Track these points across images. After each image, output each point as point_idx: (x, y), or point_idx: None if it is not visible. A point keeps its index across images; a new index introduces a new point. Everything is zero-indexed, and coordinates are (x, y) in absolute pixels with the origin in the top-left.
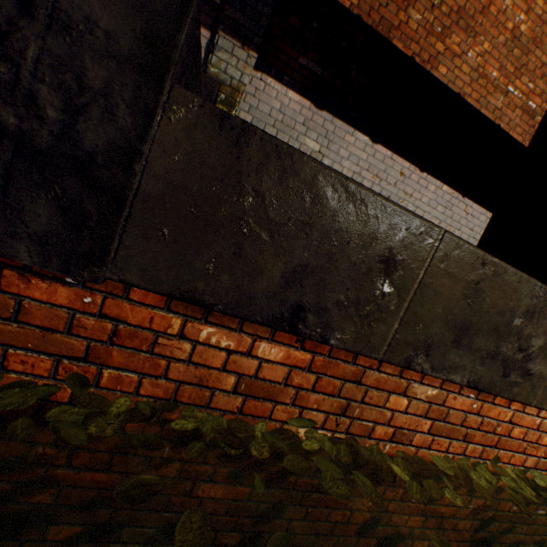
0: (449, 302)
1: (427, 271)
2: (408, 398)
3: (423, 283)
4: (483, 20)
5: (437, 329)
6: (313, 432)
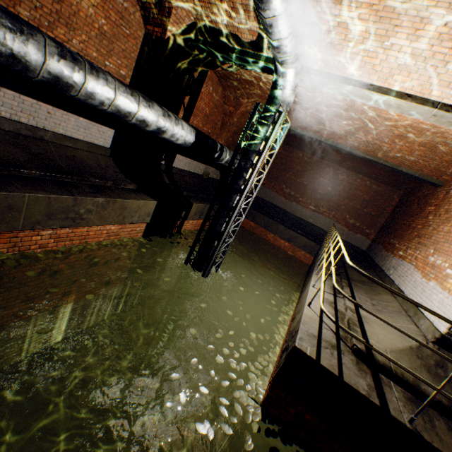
0: (42, 210)
1: (28, 205)
2: (41, 236)
3: (28, 208)
4: (78, 20)
5: (40, 217)
6: (5, 255)
